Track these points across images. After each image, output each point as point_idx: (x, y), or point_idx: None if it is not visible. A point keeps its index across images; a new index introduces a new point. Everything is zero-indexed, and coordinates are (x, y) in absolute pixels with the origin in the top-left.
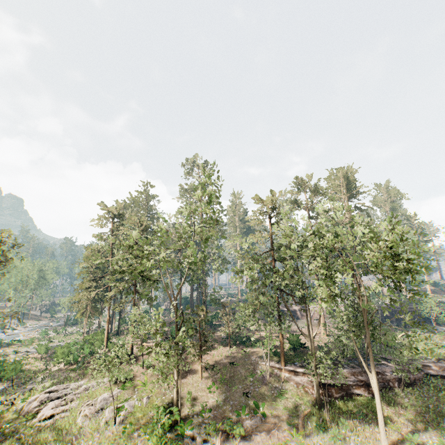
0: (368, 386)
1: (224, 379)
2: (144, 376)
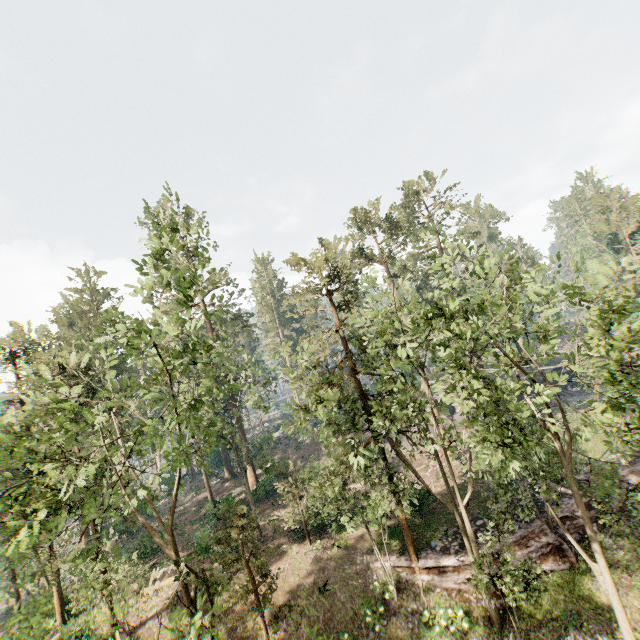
0: (560, 551)
1: (315, 633)
2: None
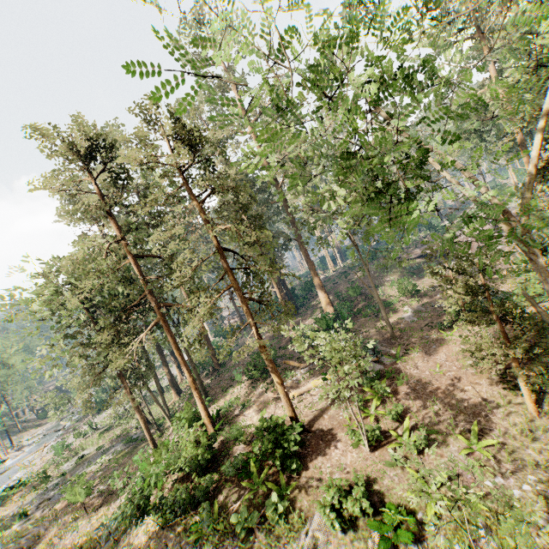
0: None
1: None
2: (393, 469)
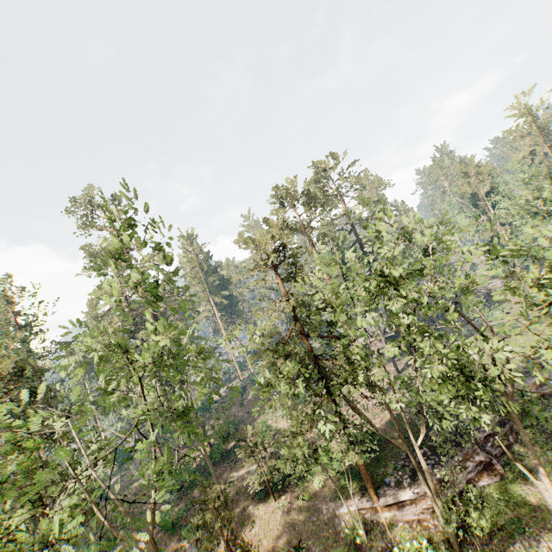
0: (491, 466)
1: None
2: None
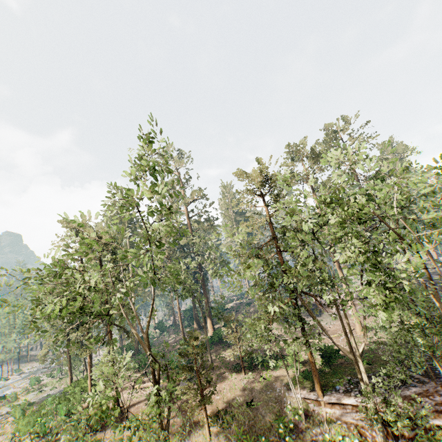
0: None
1: (241, 432)
2: None
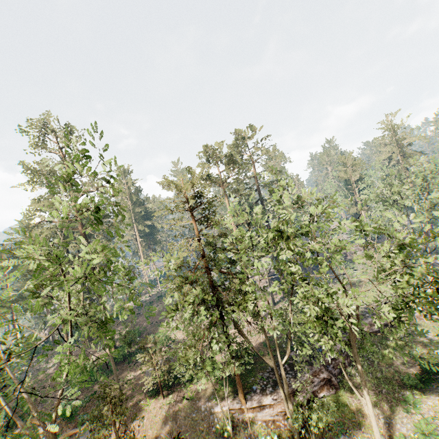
0: (330, 382)
1: None
2: None
